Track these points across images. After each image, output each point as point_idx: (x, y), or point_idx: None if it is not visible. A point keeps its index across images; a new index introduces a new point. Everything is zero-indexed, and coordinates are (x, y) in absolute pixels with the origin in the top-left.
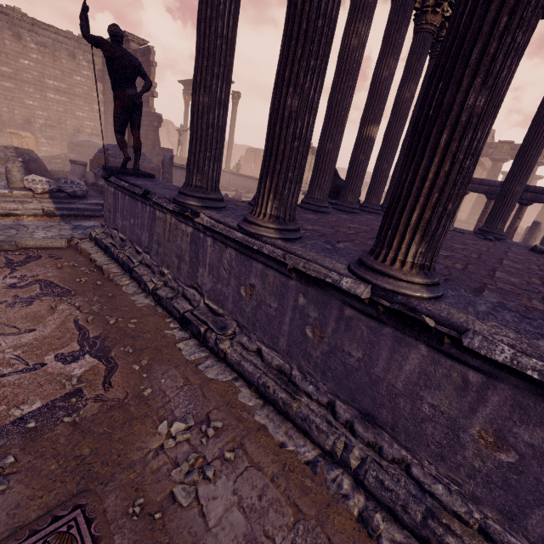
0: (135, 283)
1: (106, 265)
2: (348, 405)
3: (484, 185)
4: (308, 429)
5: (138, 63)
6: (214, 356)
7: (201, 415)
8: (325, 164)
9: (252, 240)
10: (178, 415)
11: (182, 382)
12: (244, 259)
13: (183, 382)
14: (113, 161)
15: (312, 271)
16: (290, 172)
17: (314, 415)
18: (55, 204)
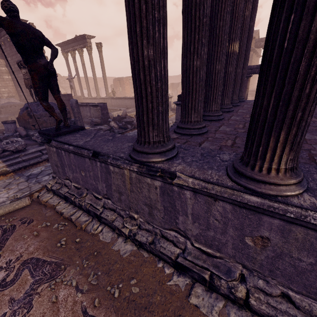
0: (107, 227)
1: (73, 215)
2: None
3: None
4: None
5: (40, 33)
6: (231, 302)
7: None
8: (217, 82)
9: (281, 207)
10: None
11: None
12: (246, 213)
13: None
14: (34, 115)
15: None
16: (309, 117)
17: None
18: (5, 162)
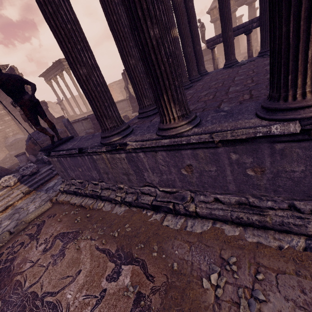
0: (107, 202)
1: (83, 202)
2: (305, 201)
3: (241, 28)
4: (288, 229)
5: (19, 77)
6: (189, 217)
7: (217, 260)
8: None
9: (178, 139)
10: (205, 269)
11: (187, 245)
12: (174, 153)
13: (188, 246)
14: (38, 142)
15: (241, 135)
16: (176, 82)
17: (285, 218)
18: (26, 185)
